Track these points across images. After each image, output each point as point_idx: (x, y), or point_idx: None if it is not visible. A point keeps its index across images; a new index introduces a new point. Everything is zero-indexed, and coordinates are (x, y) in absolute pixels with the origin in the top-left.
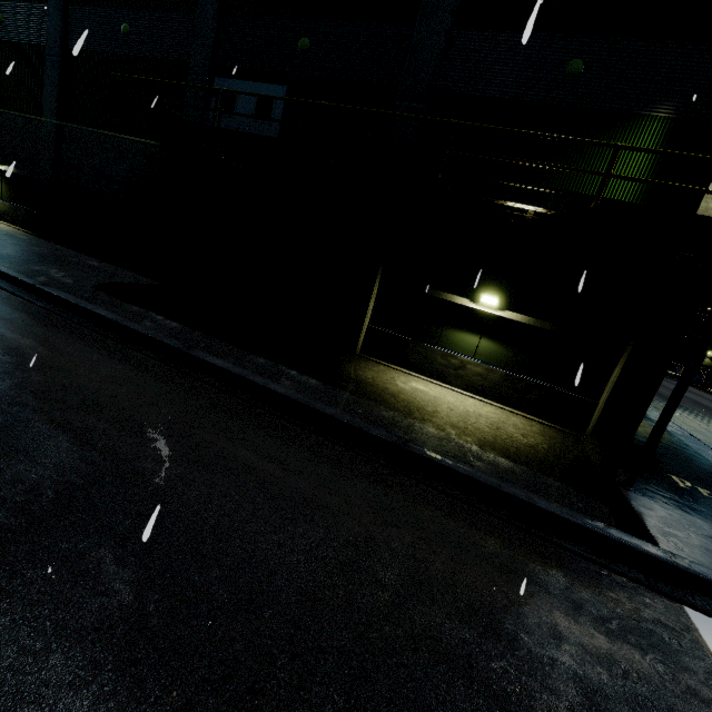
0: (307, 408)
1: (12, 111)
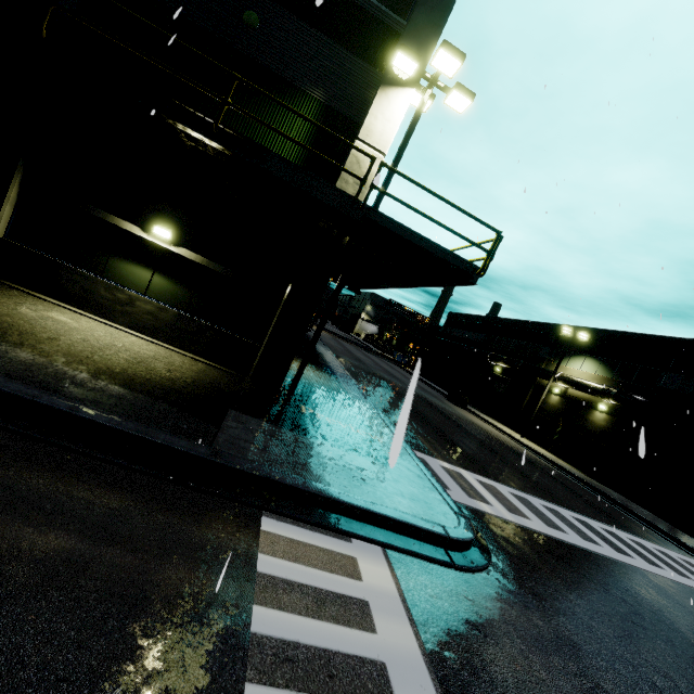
0: None
1: None
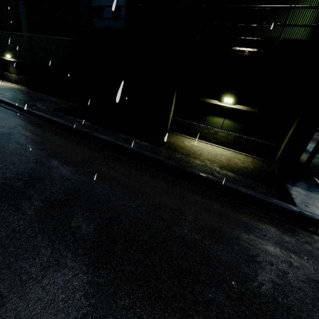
0: (141, 154)
1: (10, 32)
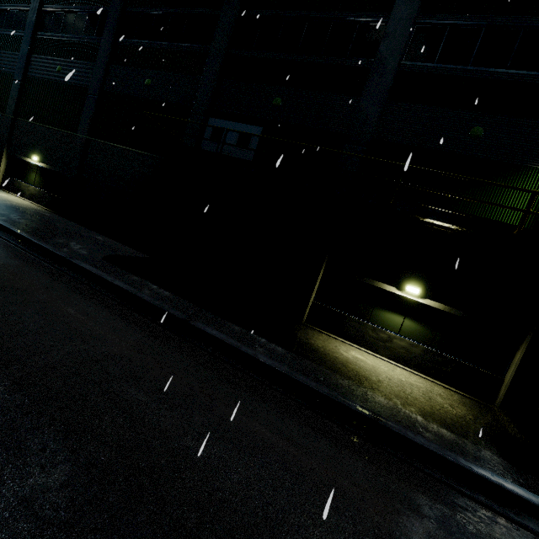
0: (292, 380)
1: (55, 128)
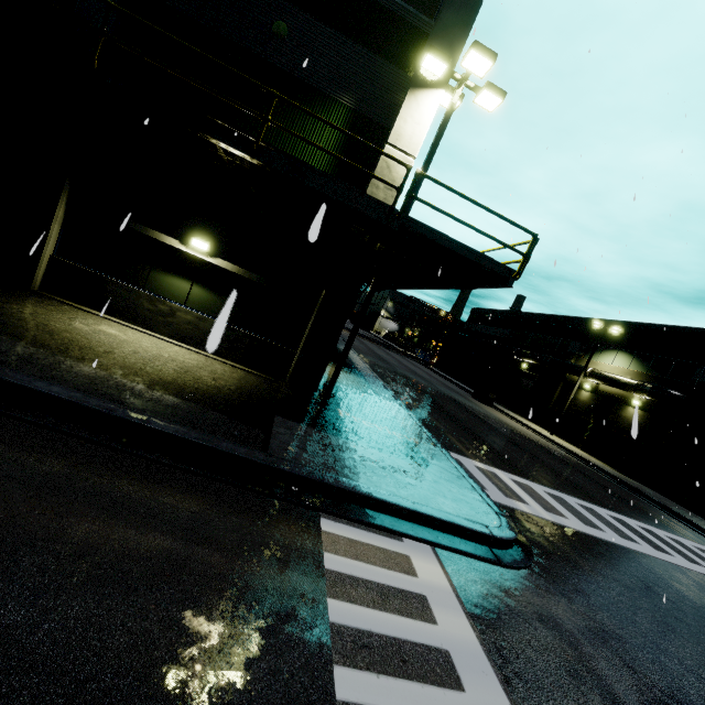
0: None
1: None
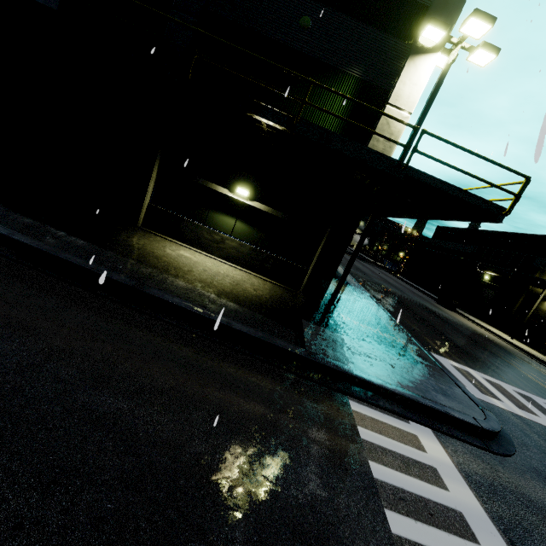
0: (52, 257)
1: None
